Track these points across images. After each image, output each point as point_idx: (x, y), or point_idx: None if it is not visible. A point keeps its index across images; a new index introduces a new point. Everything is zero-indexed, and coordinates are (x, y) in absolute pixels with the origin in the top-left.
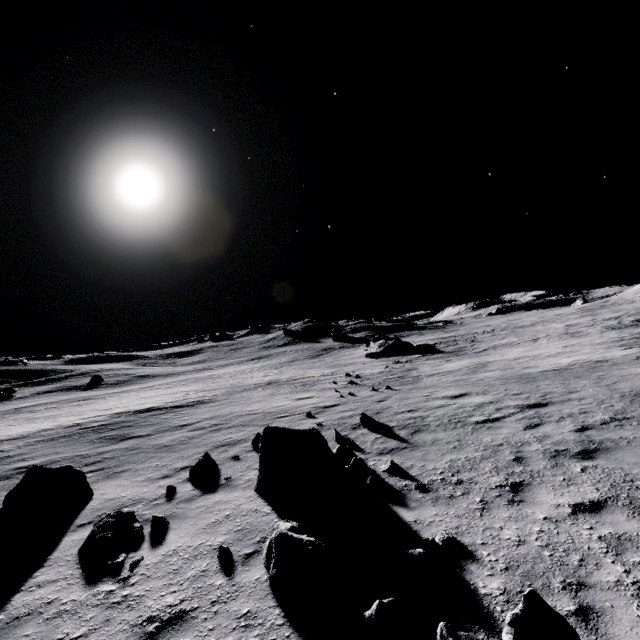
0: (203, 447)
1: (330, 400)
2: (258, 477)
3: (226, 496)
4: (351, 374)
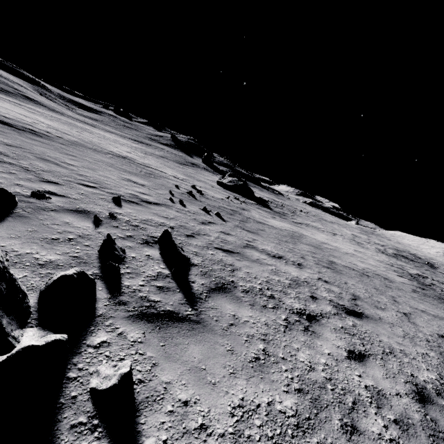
0: None
1: (157, 197)
2: None
3: None
4: (196, 187)
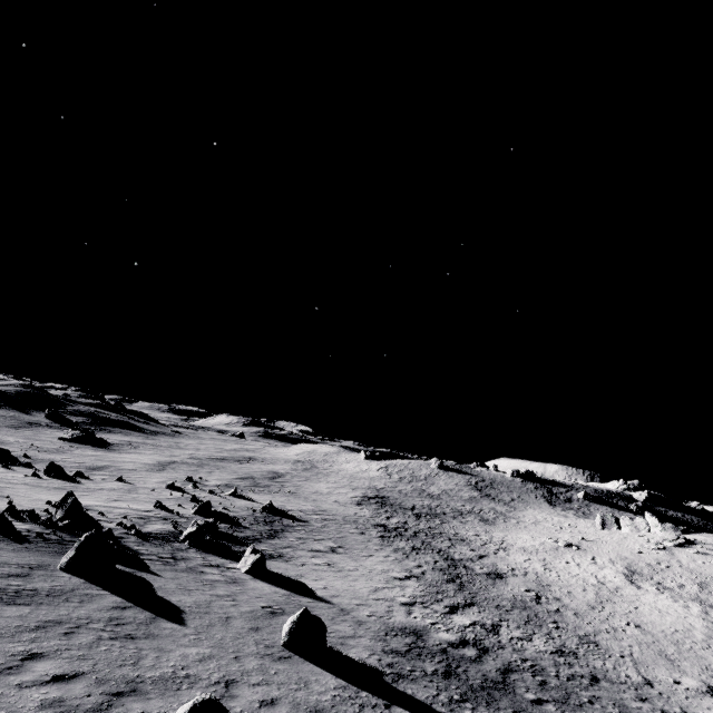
0: None
1: (15, 450)
2: None
3: None
4: (35, 445)
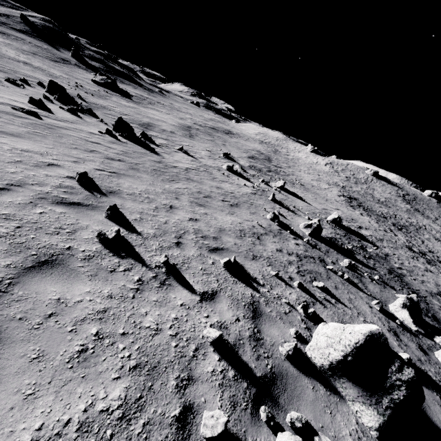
0: (14, 76)
1: (66, 87)
2: (47, 90)
3: (37, 89)
4: (78, 84)
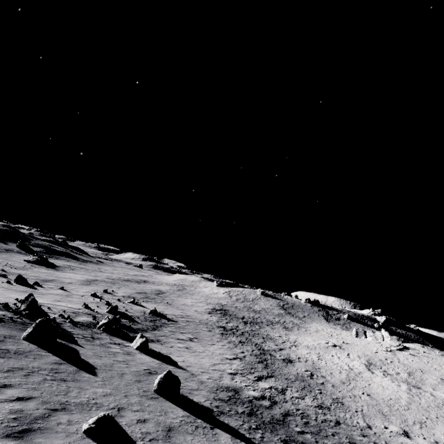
0: None
1: None
2: None
3: None
4: (9, 263)
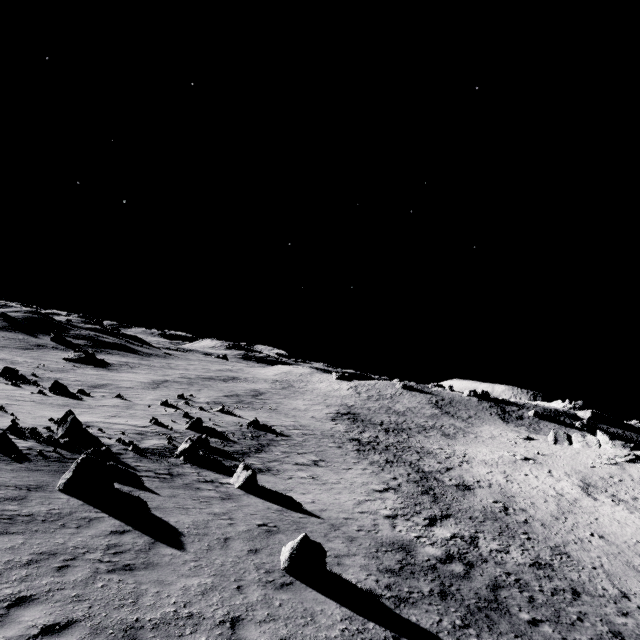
0: None
1: (24, 369)
2: None
3: None
4: (42, 365)
